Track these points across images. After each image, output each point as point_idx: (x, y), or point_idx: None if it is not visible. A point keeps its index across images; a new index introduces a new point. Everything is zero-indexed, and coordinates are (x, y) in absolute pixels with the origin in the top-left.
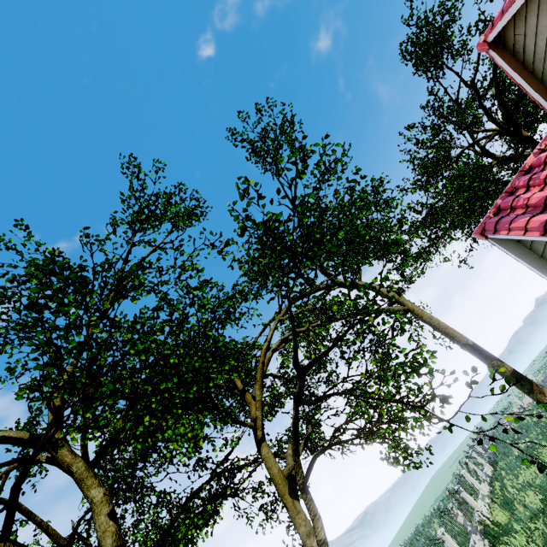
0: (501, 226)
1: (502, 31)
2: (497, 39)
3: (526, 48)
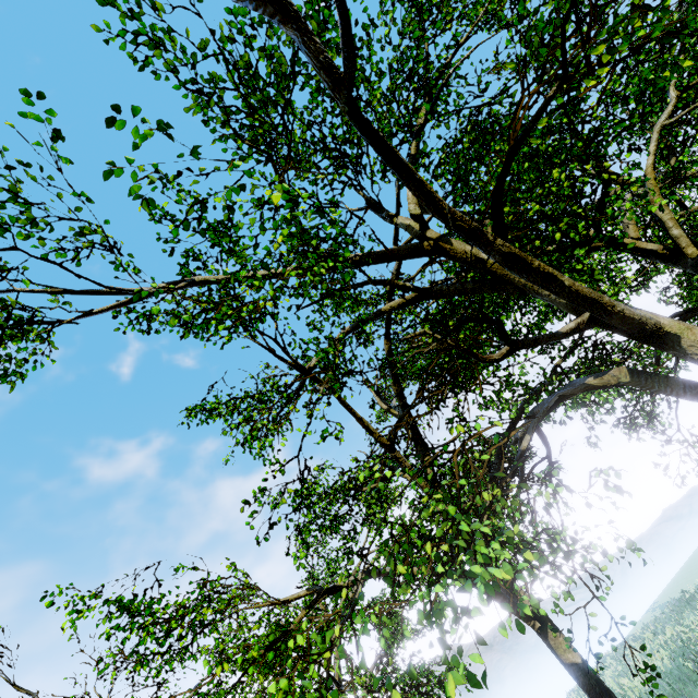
0: None
1: None
2: None
3: None
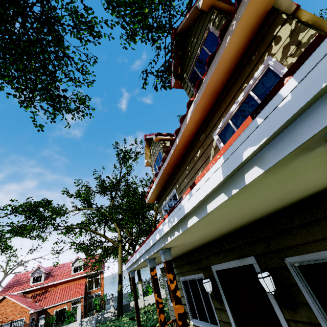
0: None
1: None
2: None
3: None
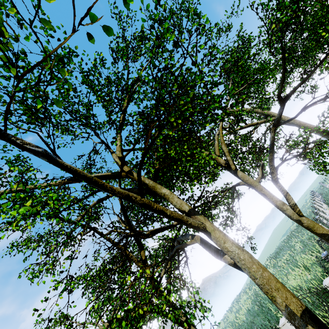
0: None
1: None
2: None
3: None
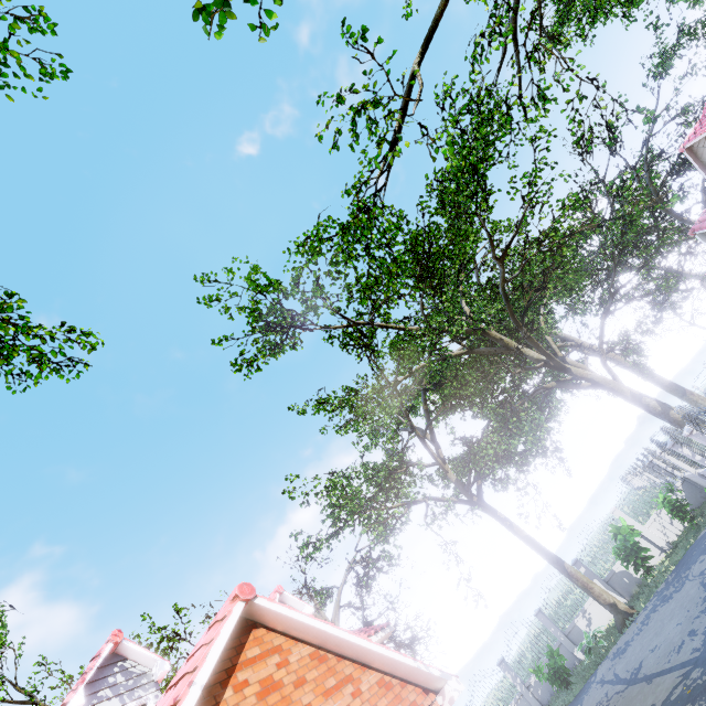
0: (704, 226)
1: (691, 144)
2: (688, 147)
3: (702, 153)
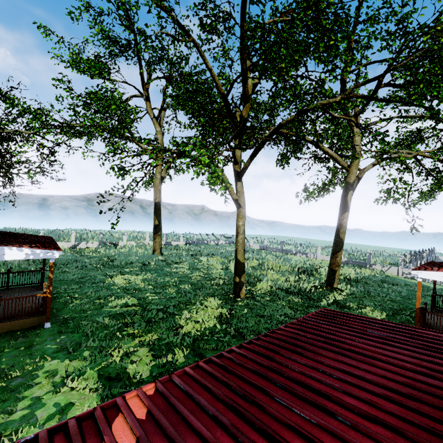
0: None
1: None
2: None
3: None
